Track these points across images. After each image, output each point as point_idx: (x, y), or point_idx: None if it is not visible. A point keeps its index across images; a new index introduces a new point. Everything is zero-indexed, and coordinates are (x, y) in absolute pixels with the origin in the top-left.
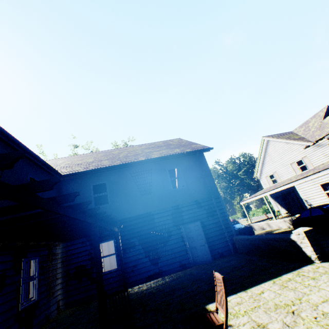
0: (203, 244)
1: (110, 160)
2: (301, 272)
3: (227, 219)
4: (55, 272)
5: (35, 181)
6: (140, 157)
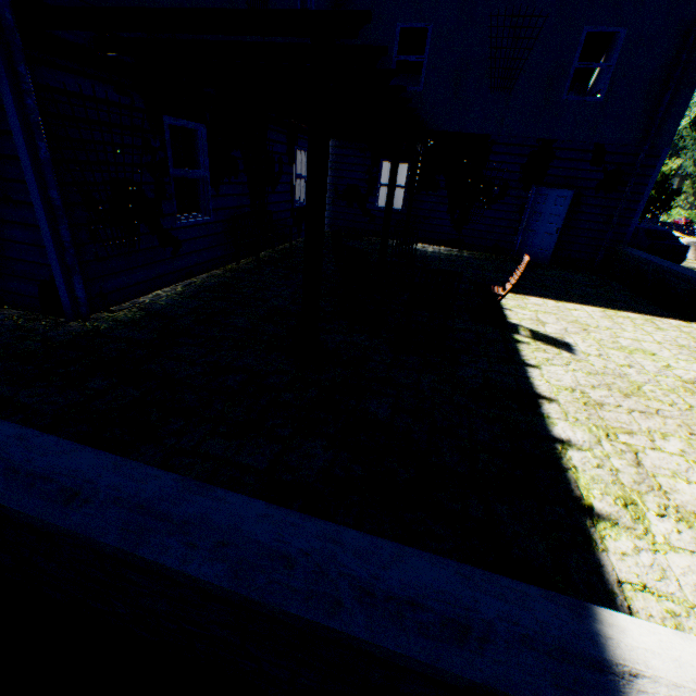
0: (550, 234)
1: None
2: (655, 321)
3: (635, 211)
4: None
5: None
6: None
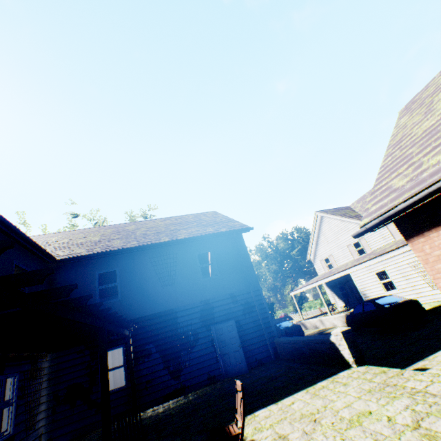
0: (237, 350)
1: (124, 240)
2: (336, 378)
3: (268, 317)
4: (38, 395)
5: (20, 269)
6: (163, 237)
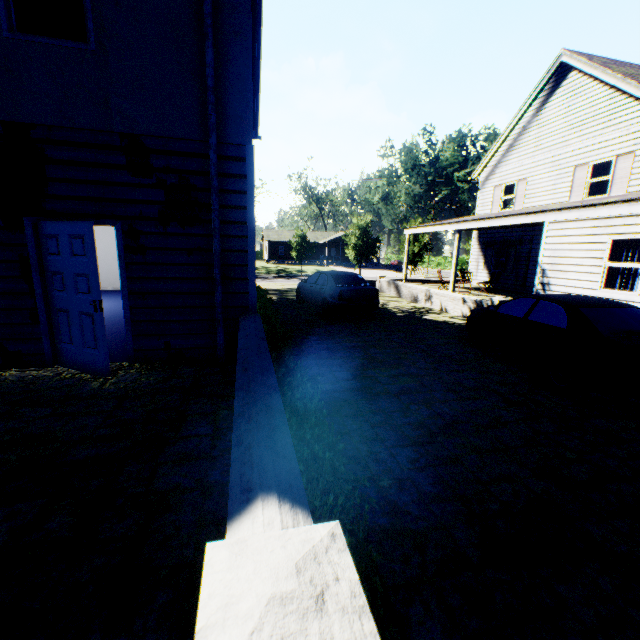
0: (89, 313)
1: None
2: None
3: (245, 252)
4: None
5: None
6: None
